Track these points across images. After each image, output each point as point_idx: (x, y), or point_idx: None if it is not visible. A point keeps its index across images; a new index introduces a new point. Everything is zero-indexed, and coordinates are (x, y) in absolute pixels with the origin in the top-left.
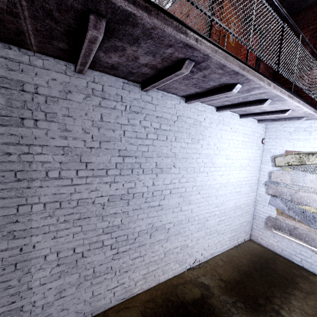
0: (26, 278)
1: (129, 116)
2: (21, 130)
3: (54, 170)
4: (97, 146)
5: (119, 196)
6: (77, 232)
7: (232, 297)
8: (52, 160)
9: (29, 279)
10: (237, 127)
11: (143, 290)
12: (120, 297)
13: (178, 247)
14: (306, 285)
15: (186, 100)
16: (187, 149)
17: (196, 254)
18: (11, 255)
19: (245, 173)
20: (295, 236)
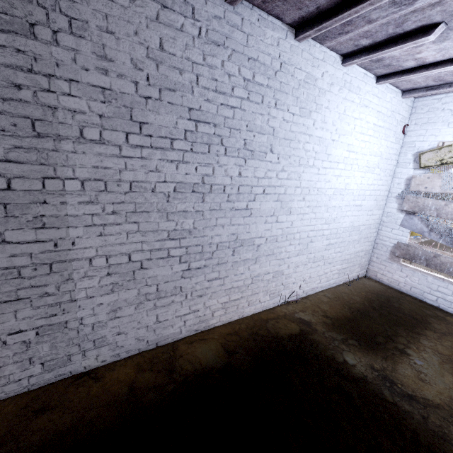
0: (67, 285)
1: (205, 48)
2: (32, 45)
3: (92, 128)
4: (156, 96)
5: (190, 186)
6: (132, 232)
7: (341, 334)
8: (88, 109)
9: (71, 287)
10: (369, 98)
11: (223, 324)
12: (193, 328)
13: (270, 273)
14: (442, 326)
15: (298, 33)
16: (293, 125)
17: (293, 287)
18: (42, 252)
19: (372, 178)
20: (434, 267)
